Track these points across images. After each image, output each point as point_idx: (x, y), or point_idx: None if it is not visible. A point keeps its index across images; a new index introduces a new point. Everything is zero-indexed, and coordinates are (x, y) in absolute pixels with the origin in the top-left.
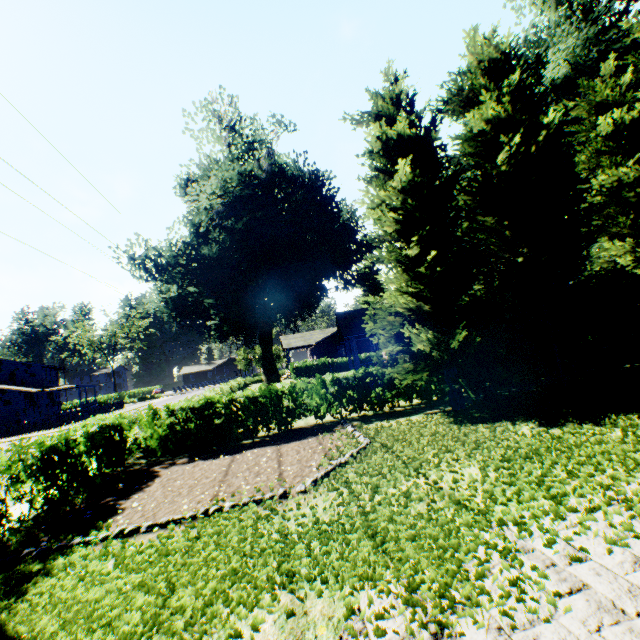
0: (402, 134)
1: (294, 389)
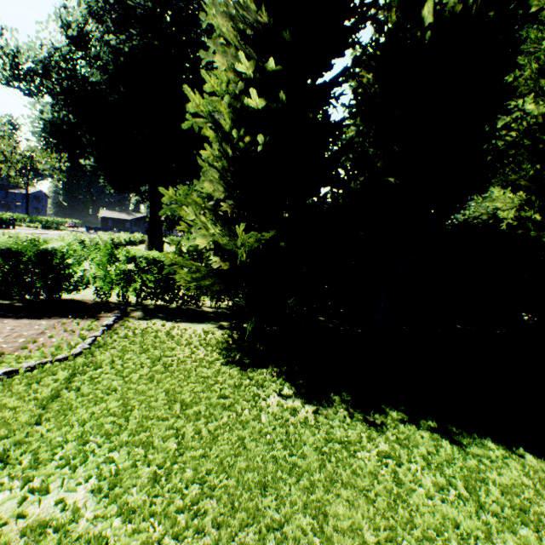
0: None
1: (70, 254)
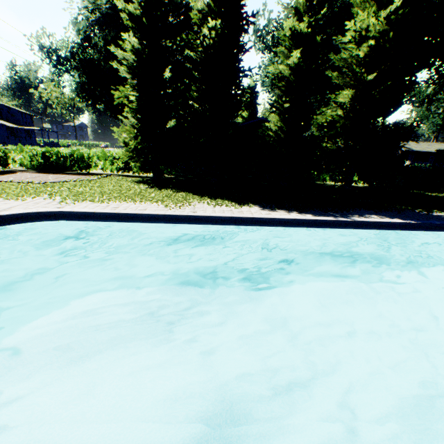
0: (133, 13)
1: (90, 154)
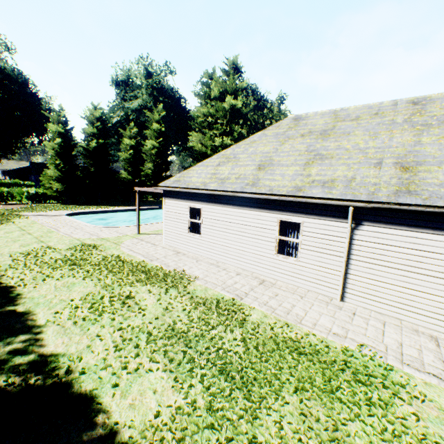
0: (60, 130)
1: (10, 191)
